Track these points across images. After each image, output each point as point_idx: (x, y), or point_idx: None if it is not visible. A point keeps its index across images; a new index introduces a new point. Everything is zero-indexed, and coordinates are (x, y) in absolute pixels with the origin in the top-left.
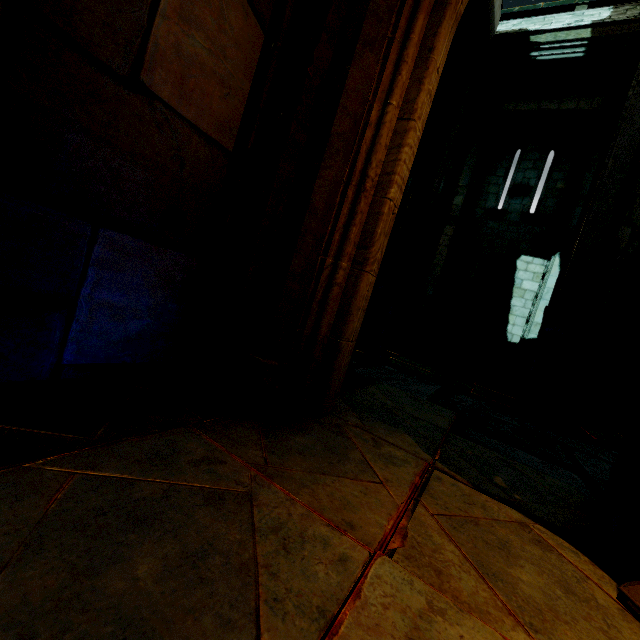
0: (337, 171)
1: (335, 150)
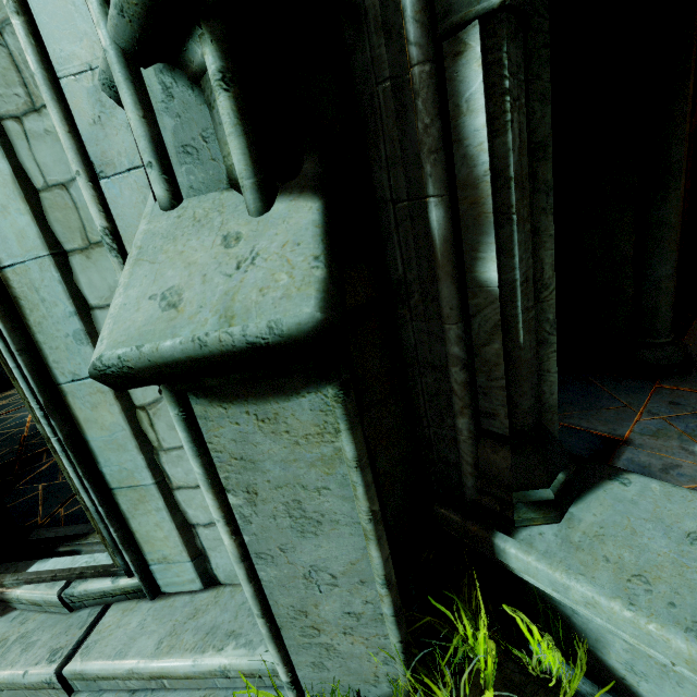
0: None
1: None
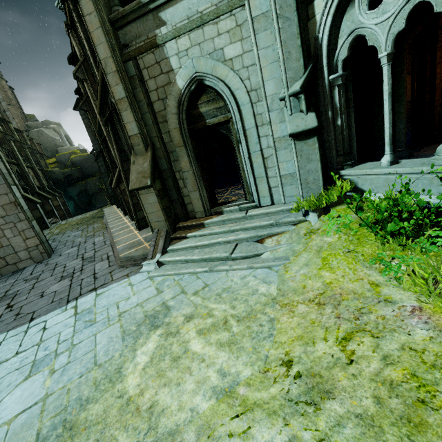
0: (439, 90)
1: (438, 87)
